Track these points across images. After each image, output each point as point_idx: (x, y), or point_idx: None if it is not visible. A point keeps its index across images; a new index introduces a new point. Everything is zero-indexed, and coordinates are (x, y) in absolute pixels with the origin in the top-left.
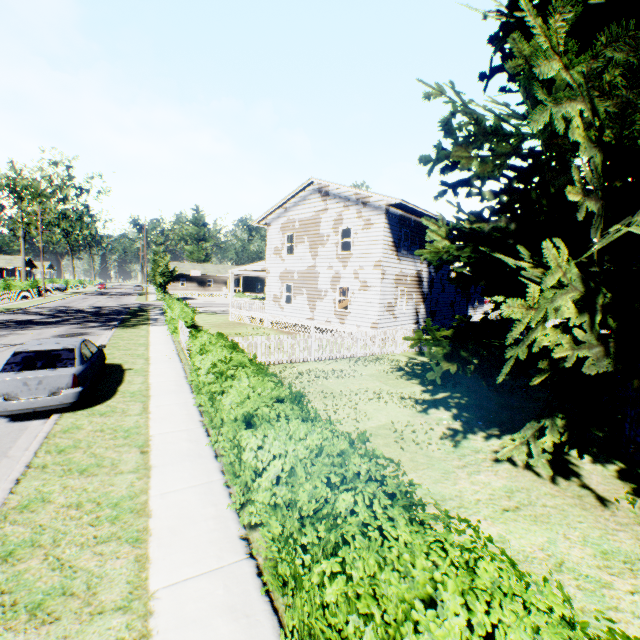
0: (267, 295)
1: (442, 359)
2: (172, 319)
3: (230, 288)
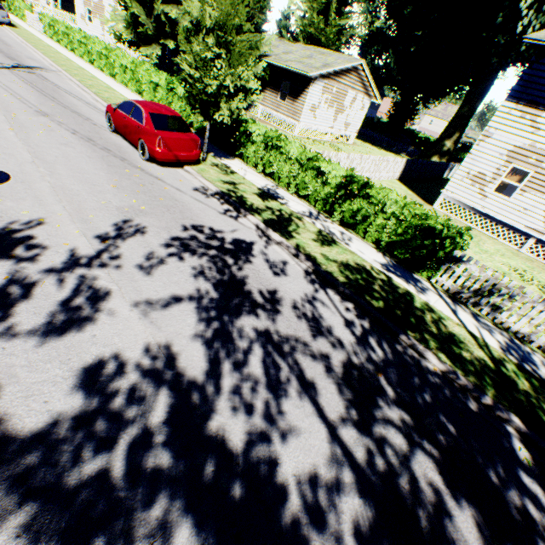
0: (77, 13)
1: (118, 41)
2: (20, 9)
3: (51, 0)
